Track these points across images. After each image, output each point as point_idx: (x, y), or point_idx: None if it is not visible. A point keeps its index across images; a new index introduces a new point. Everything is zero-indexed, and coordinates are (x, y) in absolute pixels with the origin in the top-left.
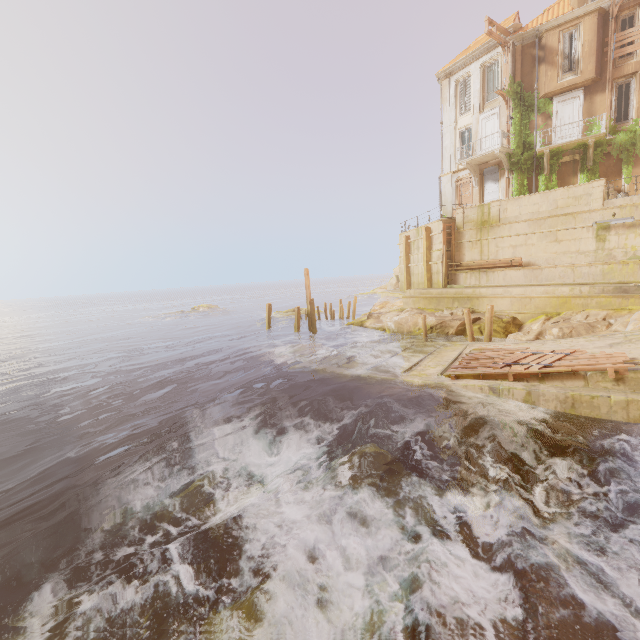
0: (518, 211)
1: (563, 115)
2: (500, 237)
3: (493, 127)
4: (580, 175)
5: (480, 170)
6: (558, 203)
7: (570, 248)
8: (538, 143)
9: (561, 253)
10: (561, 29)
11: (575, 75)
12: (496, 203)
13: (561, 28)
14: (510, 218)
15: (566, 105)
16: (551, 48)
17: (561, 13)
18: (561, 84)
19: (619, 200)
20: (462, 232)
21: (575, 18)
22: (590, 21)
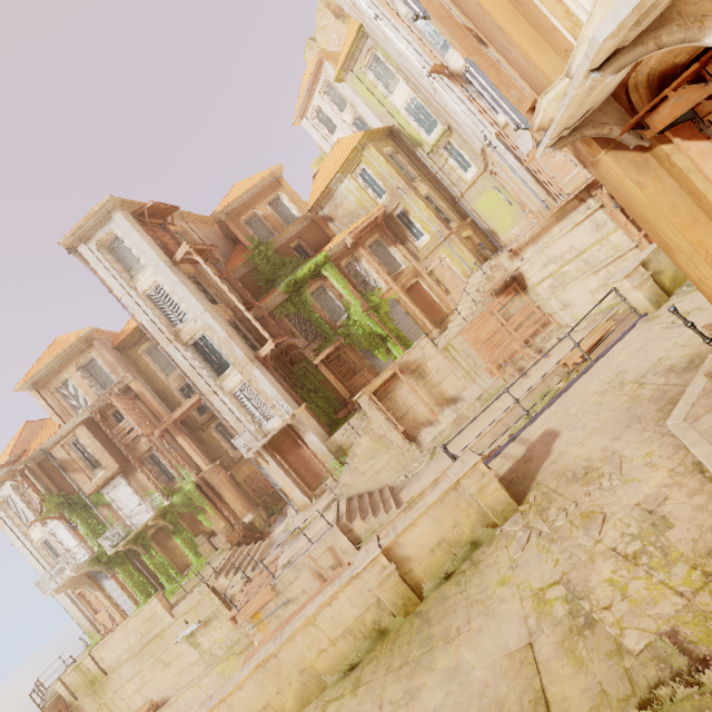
0: (114, 654)
1: (121, 499)
2: (117, 691)
3: (67, 533)
4: (173, 538)
5: (86, 574)
6: (140, 630)
7: (182, 665)
8: (106, 548)
9: (179, 673)
10: (62, 443)
11: (104, 469)
12: (87, 659)
13: (61, 443)
14: (113, 664)
15: (117, 491)
16: (65, 459)
17: (52, 433)
18: (97, 481)
19: (181, 606)
20: (78, 705)
21: (67, 433)
22: (82, 431)
